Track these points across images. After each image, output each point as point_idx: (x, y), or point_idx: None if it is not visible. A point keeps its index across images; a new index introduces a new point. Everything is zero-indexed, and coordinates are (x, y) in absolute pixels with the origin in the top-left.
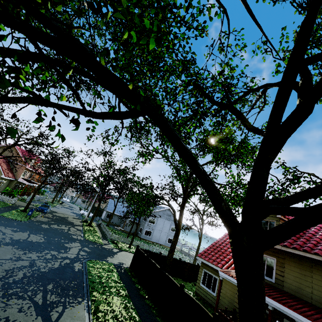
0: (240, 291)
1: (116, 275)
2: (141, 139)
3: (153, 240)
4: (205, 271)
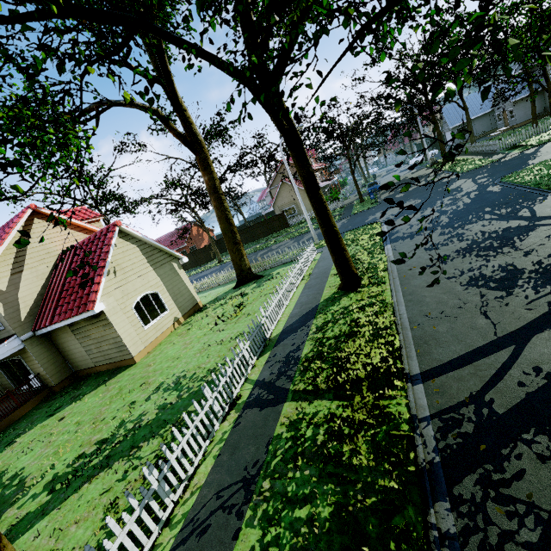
0: None
1: None
2: None
3: None
4: None
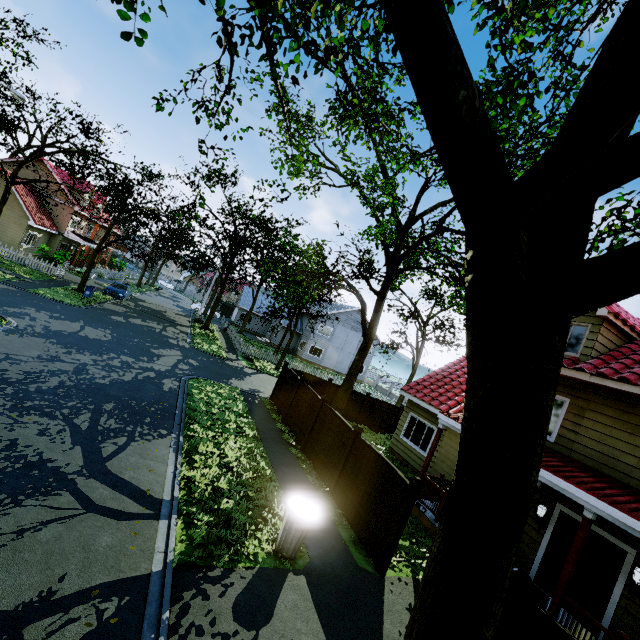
0: (473, 406)
1: (242, 406)
2: (298, 136)
3: (324, 364)
4: (412, 417)
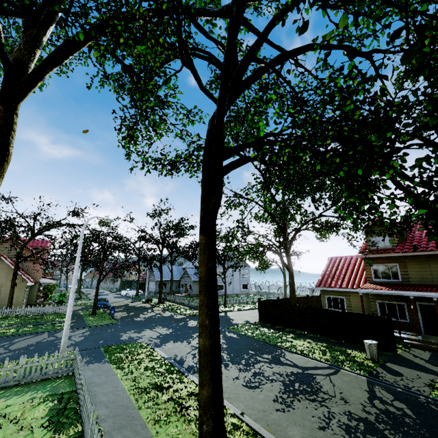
0: None
1: (266, 329)
2: None
3: (227, 293)
4: (327, 297)
